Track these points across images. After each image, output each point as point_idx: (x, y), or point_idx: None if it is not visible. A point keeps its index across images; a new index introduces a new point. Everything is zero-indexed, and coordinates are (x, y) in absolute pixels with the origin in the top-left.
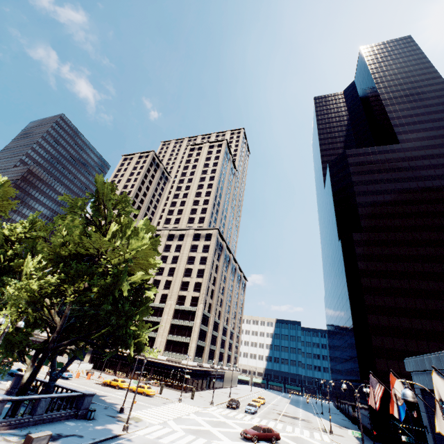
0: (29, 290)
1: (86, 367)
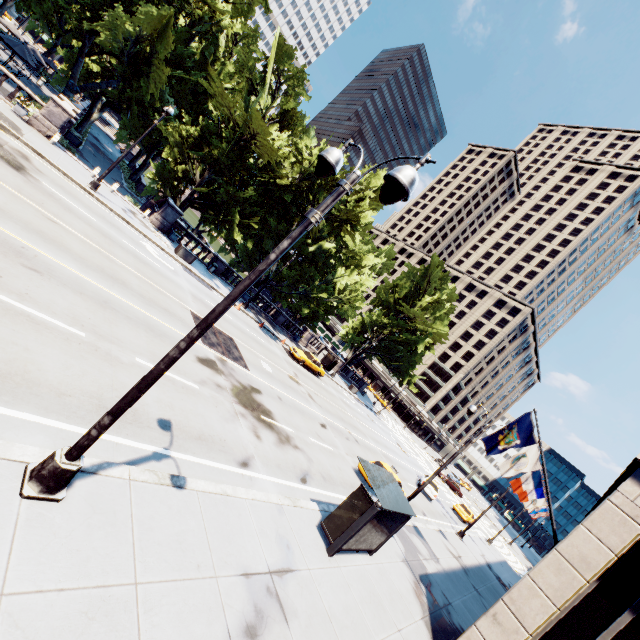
0: (371, 319)
1: None
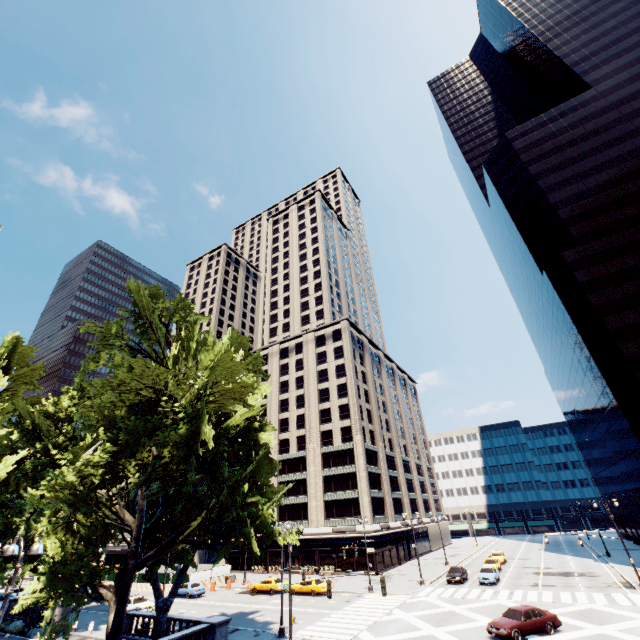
0: (68, 484)
1: (222, 571)
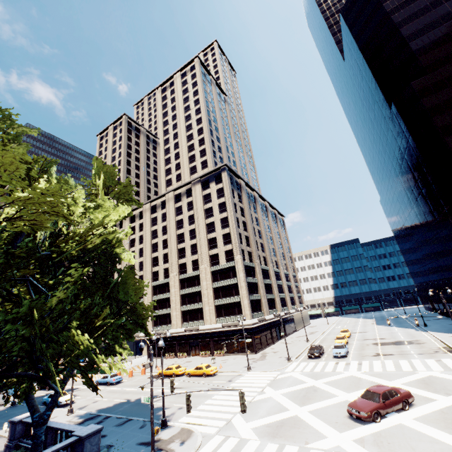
0: None
1: (140, 361)
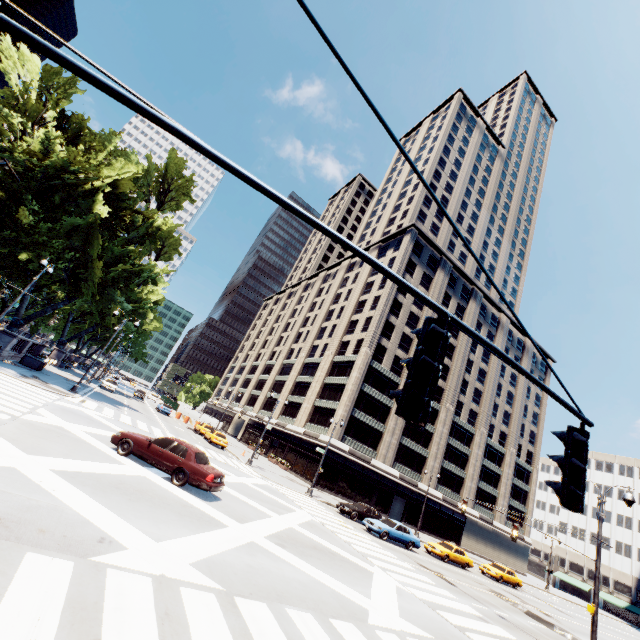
0: None
1: (212, 422)
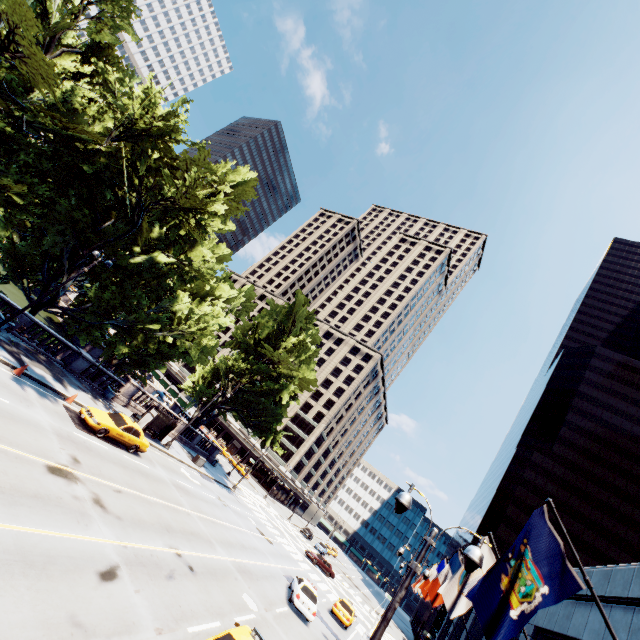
0: (226, 364)
1: None
